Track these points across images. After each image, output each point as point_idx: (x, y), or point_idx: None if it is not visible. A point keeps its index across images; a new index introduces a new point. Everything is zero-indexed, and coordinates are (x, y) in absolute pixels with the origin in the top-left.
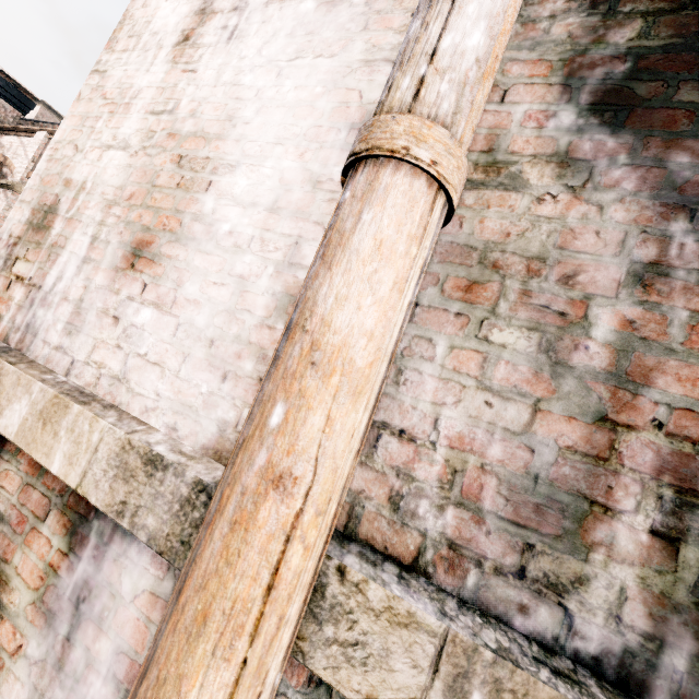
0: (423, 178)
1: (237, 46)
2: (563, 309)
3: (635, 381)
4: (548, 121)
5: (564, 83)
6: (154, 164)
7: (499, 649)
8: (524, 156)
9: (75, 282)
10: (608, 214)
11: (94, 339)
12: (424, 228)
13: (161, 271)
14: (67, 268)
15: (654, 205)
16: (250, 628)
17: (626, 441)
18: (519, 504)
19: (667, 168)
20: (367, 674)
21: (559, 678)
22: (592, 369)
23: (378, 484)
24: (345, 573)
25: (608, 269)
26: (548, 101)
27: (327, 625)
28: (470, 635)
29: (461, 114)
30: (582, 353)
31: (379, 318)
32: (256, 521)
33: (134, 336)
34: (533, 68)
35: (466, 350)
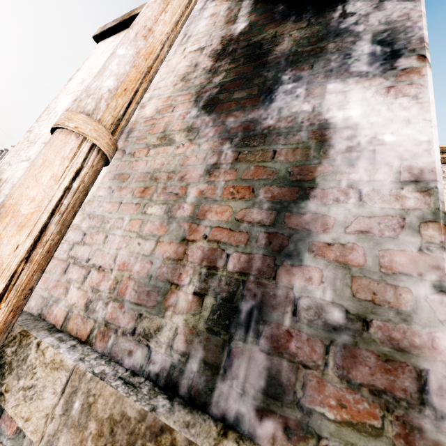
0: (73, 134)
1: None
2: (177, 192)
3: (199, 218)
4: (187, 115)
5: (195, 100)
6: None
7: (99, 373)
8: (176, 131)
9: None
10: (202, 147)
11: None
12: (74, 154)
13: None
14: None
15: (219, 140)
16: None
17: (191, 248)
18: (141, 292)
19: (225, 124)
20: (31, 405)
21: (125, 385)
22: (184, 217)
23: (83, 297)
24: (40, 345)
25: (198, 170)
26: (188, 108)
27: (22, 379)
28: (87, 367)
29: (99, 110)
30: (181, 210)
31: (40, 192)
32: None
33: None
34: (186, 97)
35: (136, 219)
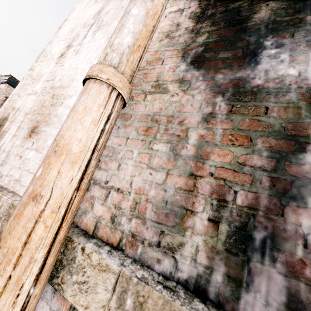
0: (105, 85)
1: (78, 56)
2: (179, 134)
3: (203, 158)
4: (177, 69)
5: (182, 56)
6: (44, 98)
7: (142, 277)
8: (168, 81)
9: (9, 144)
10: (195, 98)
11: (11, 165)
12: (106, 102)
13: (40, 136)
14: (7, 139)
15: (211, 93)
16: (14, 261)
17: (200, 182)
18: (159, 214)
19: (215, 80)
20: (87, 296)
21: (165, 289)
22: (188, 155)
23: (107, 212)
24: (84, 250)
25: (195, 117)
26: (177, 62)
27: (74, 275)
28: (130, 272)
29: (122, 63)
30: (185, 149)
31: (84, 134)
32: (23, 214)
33: (26, 163)
34: (172, 52)
35: (144, 153)
